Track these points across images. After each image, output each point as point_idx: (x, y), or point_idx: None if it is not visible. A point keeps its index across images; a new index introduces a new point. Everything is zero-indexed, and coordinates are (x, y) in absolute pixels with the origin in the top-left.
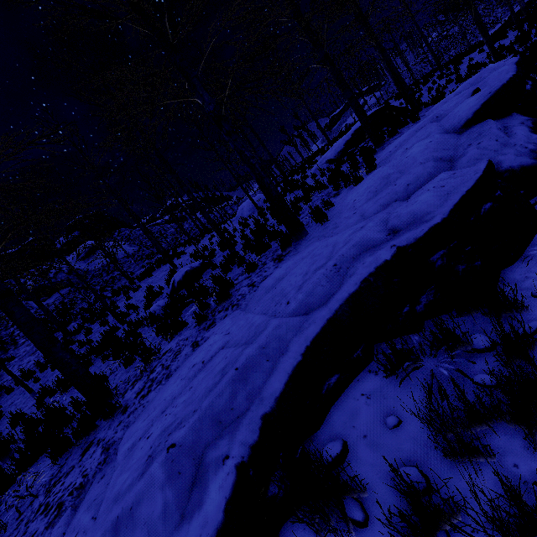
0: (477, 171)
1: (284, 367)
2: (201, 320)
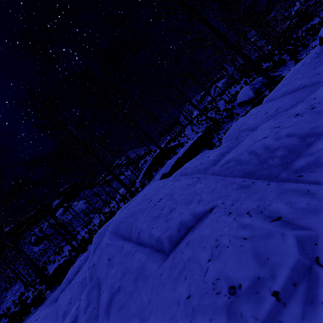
0: None
1: None
2: None
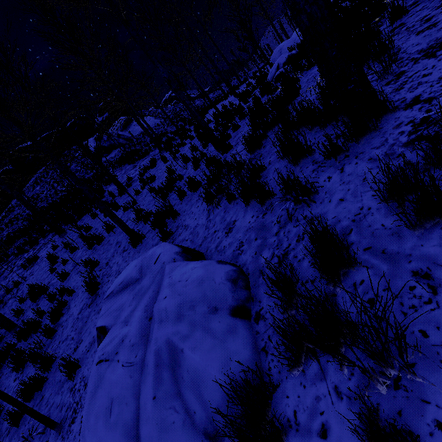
0: None
1: None
2: None
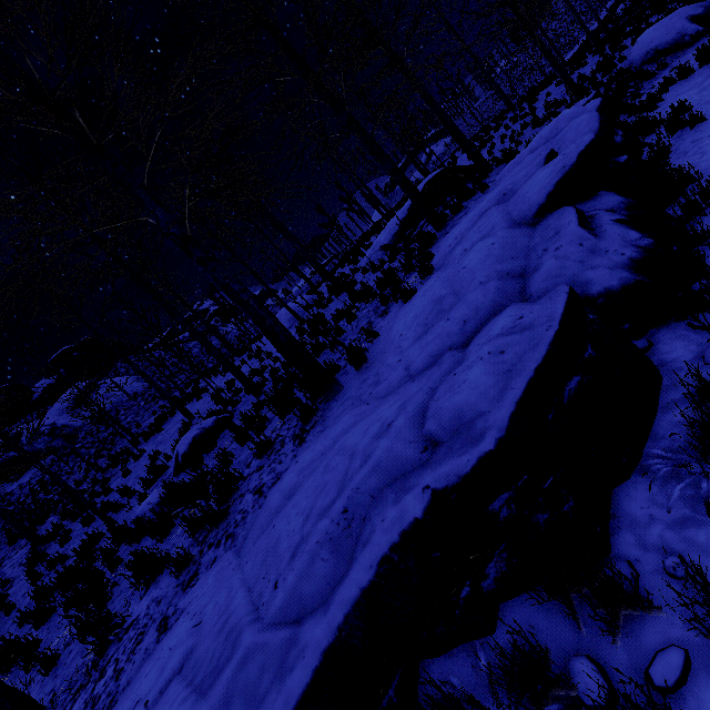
0: (551, 322)
1: None
2: (181, 566)
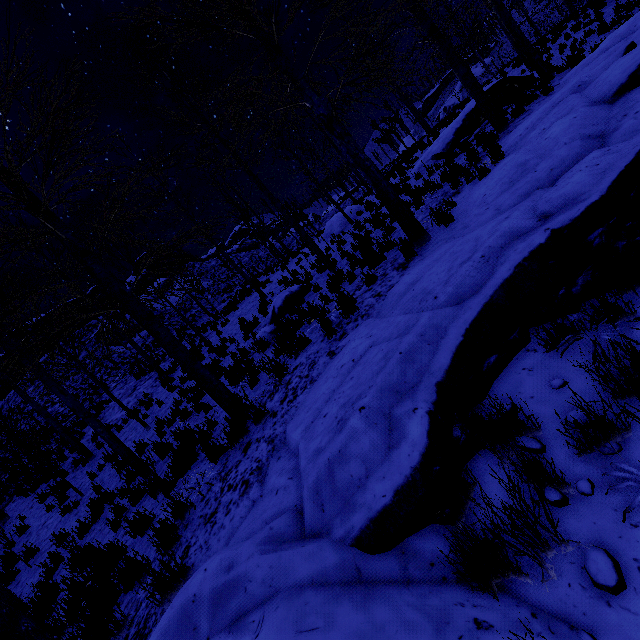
0: (637, 144)
1: (447, 347)
2: (330, 333)
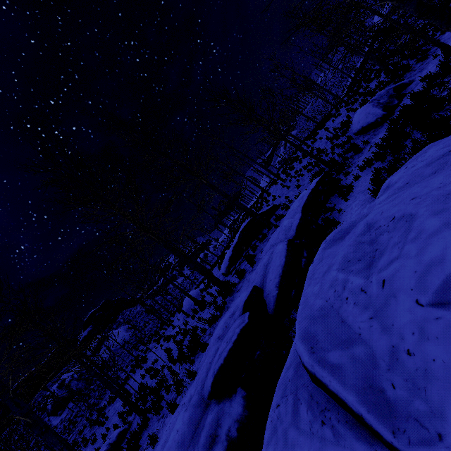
0: None
1: None
2: None
